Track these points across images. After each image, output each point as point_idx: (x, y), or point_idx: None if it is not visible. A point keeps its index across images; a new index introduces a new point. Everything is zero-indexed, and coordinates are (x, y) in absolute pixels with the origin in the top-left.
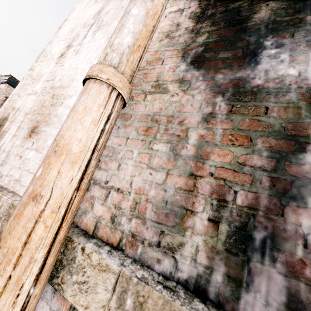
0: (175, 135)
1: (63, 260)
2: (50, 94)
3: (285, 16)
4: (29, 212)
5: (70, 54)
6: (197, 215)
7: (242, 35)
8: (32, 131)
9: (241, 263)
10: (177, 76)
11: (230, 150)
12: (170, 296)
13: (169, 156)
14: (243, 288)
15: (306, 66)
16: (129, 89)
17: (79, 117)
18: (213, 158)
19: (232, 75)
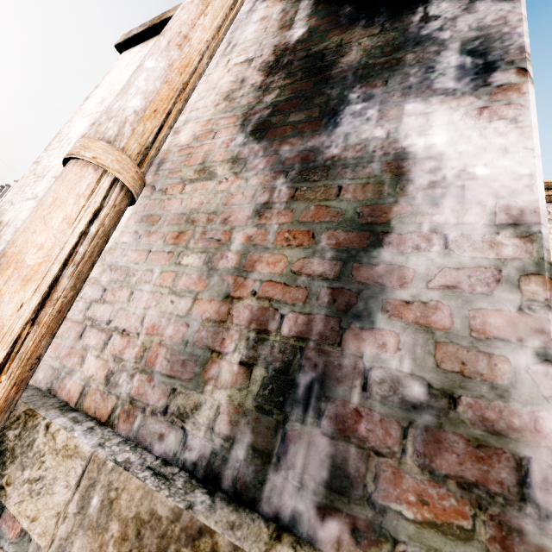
0: (214, 240)
1: (16, 448)
2: None
3: (379, 57)
4: None
5: None
6: (225, 359)
7: (322, 88)
8: None
9: (275, 426)
10: (230, 153)
11: (284, 255)
12: (157, 485)
13: (201, 272)
14: (271, 466)
15: (397, 124)
16: (138, 172)
17: (43, 213)
18: (259, 269)
19: (301, 145)
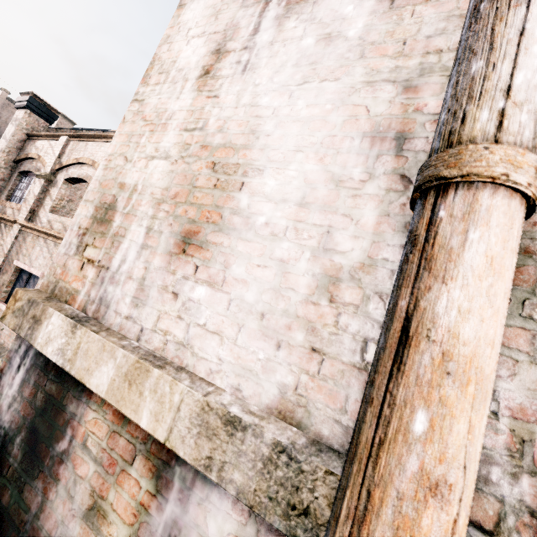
0: None
1: None
2: (204, 161)
3: None
4: (433, 523)
5: (227, 70)
6: None
7: None
8: (186, 241)
9: None
10: None
11: None
12: None
13: None
14: None
15: None
16: None
17: (482, 286)
18: None
19: None
